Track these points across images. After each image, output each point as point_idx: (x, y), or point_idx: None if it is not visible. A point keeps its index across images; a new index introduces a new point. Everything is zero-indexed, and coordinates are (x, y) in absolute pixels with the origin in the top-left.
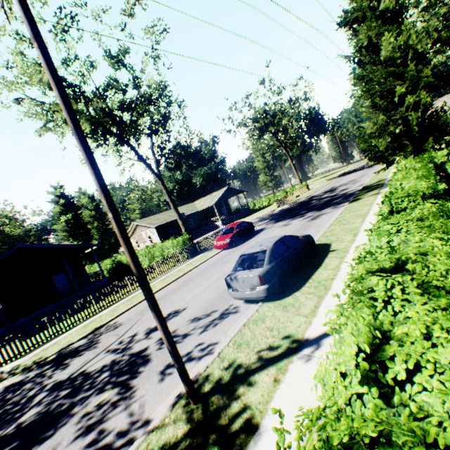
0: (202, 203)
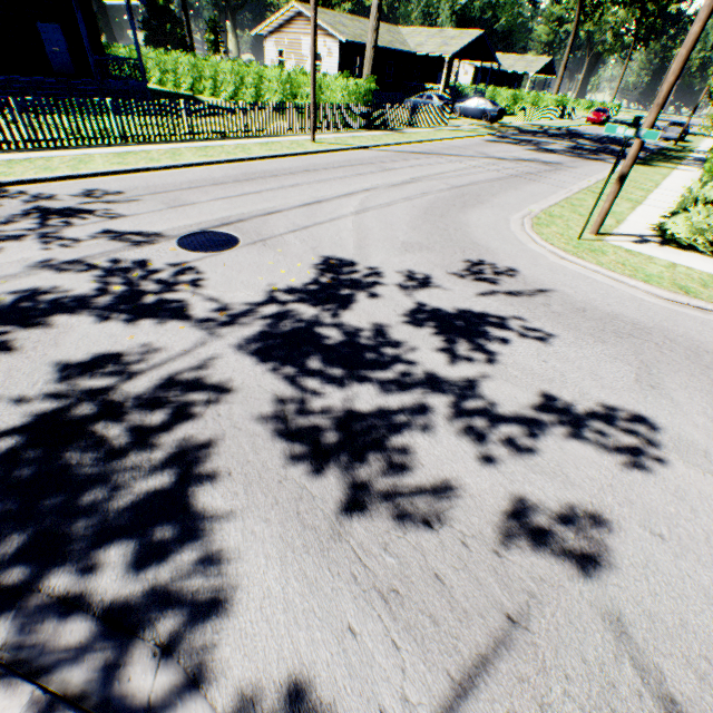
0: (511, 63)
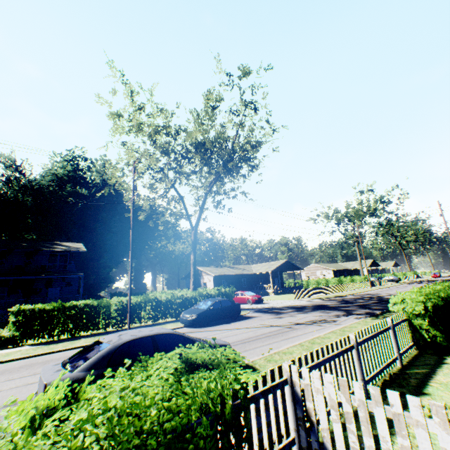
0: None
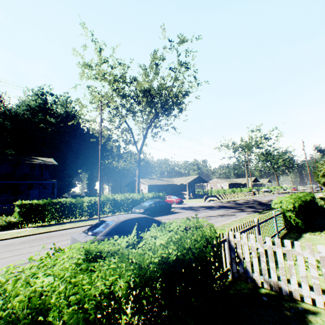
0: None
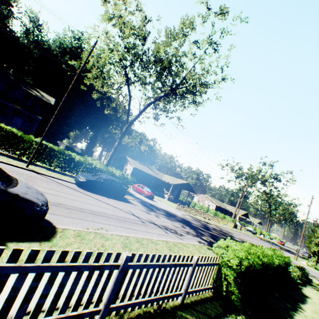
0: None
